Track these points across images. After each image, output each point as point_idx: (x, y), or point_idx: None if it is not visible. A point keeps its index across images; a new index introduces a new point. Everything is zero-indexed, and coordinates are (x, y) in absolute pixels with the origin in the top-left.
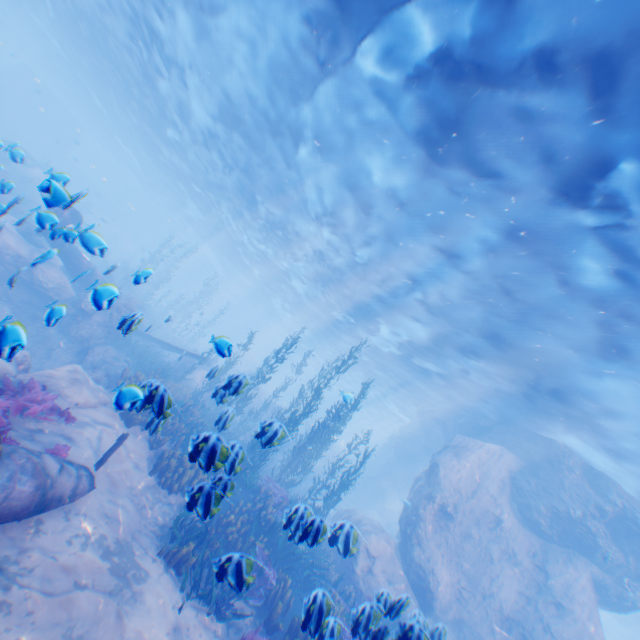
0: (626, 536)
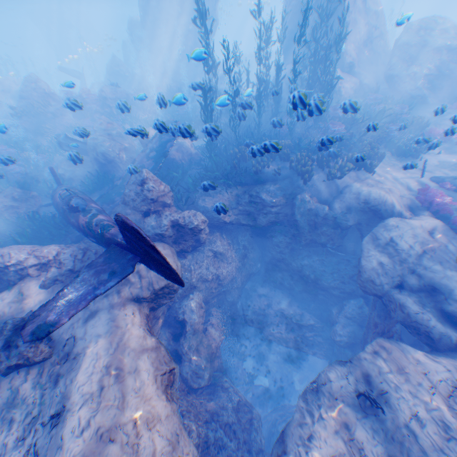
0: None
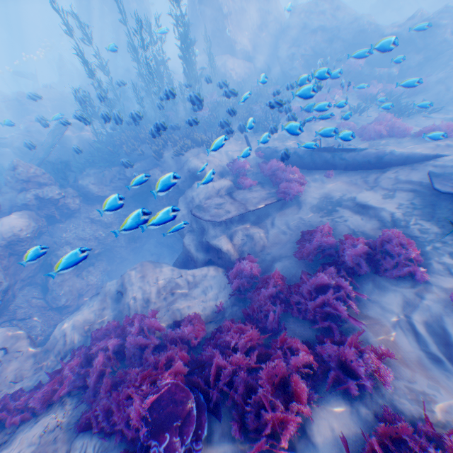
0: None
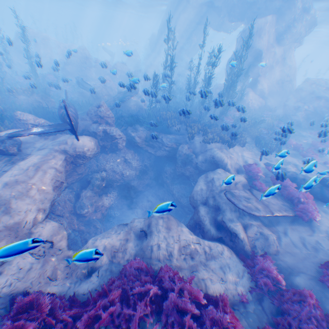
0: (308, 25)
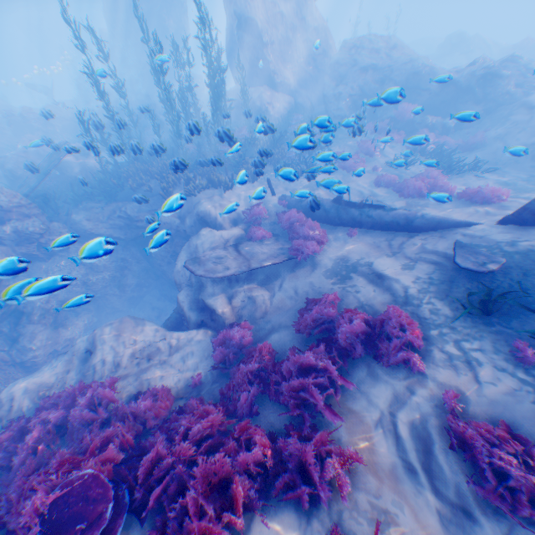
0: None
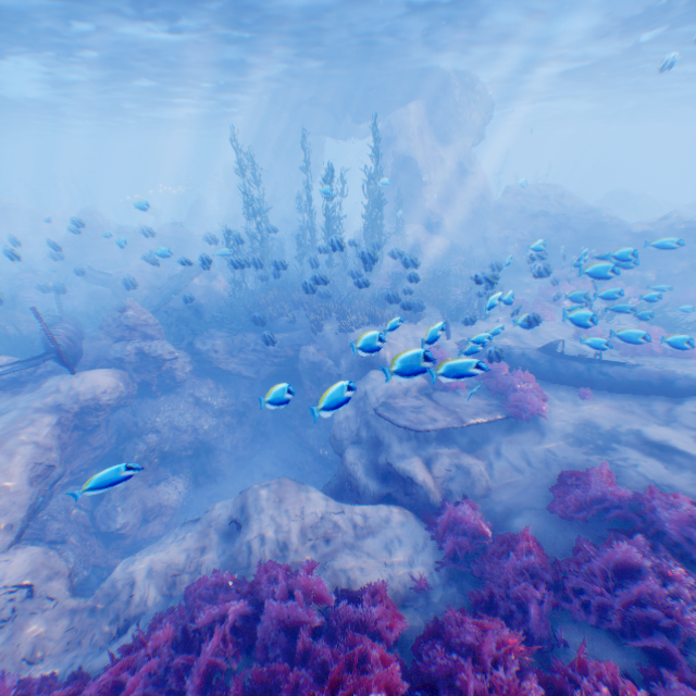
0: (481, 108)
